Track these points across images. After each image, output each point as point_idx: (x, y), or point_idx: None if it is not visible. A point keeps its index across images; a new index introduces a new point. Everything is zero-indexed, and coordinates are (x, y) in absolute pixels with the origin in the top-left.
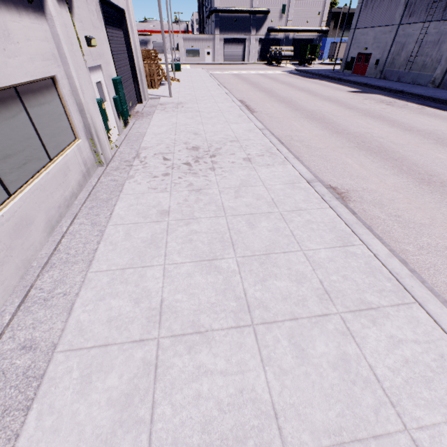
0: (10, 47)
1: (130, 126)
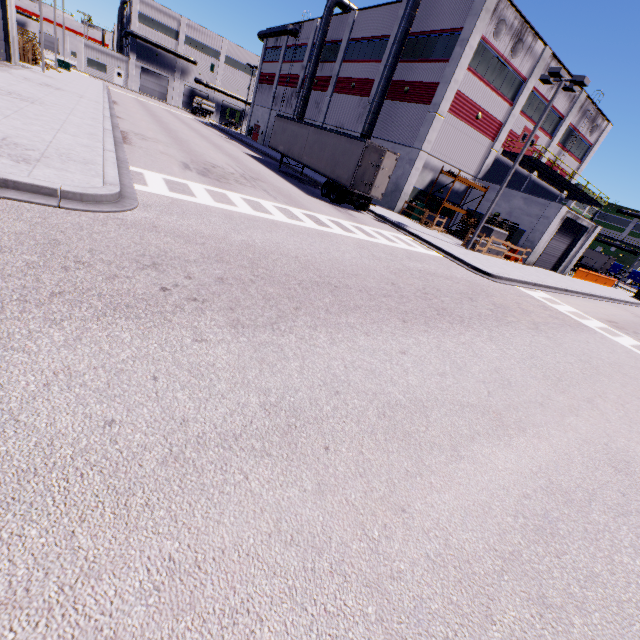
0: None
1: None
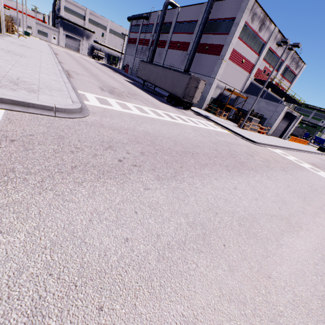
0: None
1: None
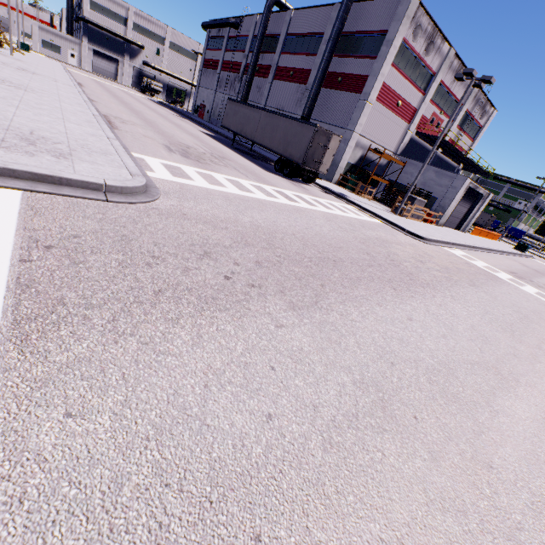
0: None
1: None
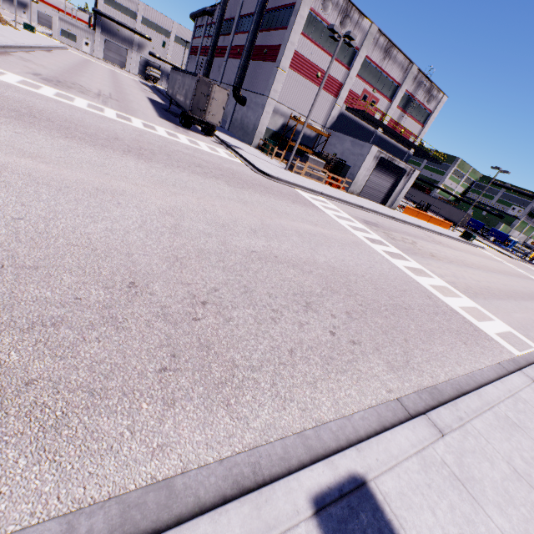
0: None
1: None
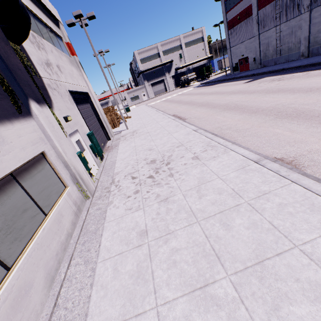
0: (5, 148)
1: (105, 159)
